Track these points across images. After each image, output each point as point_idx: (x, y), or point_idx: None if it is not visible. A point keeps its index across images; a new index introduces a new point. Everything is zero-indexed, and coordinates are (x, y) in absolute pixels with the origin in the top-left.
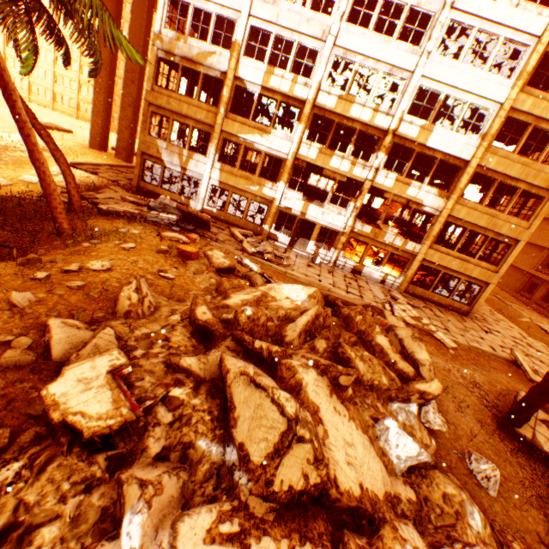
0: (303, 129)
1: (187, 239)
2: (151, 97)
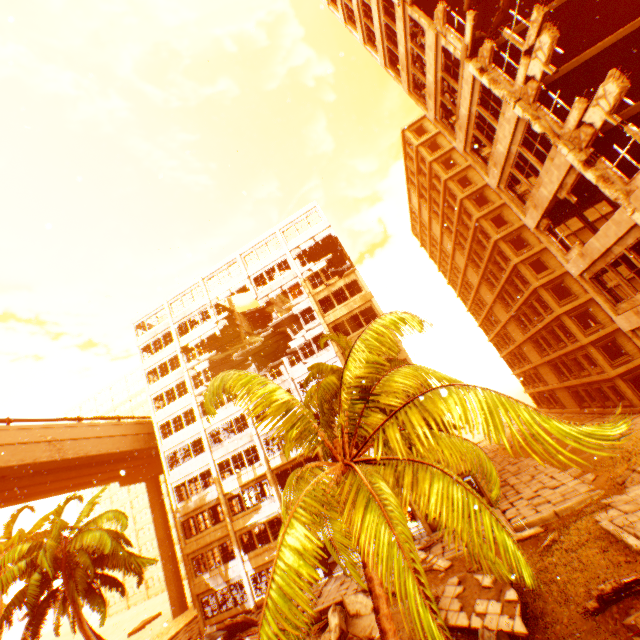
0: (275, 487)
1: None
2: (187, 549)
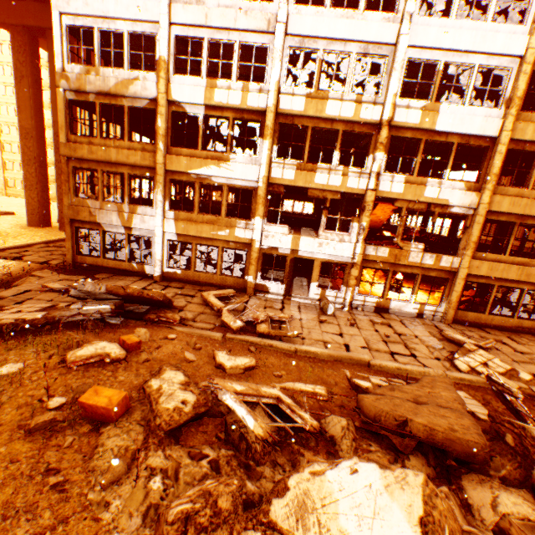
0: (269, 145)
1: (120, 350)
2: (68, 149)
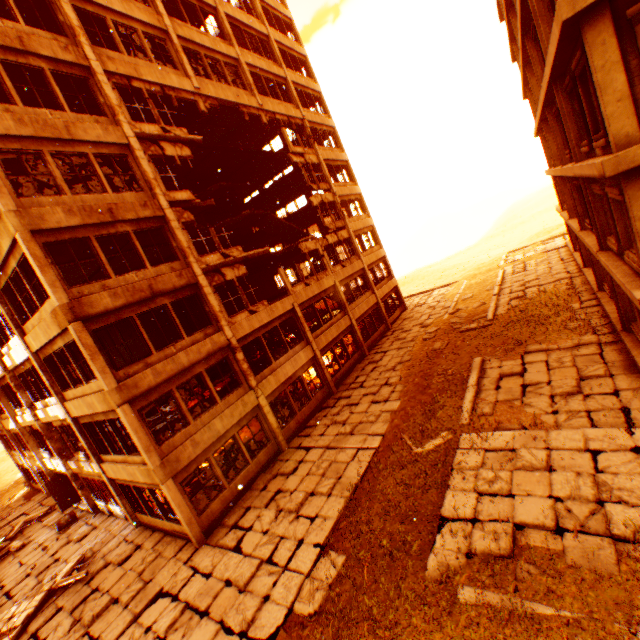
0: (4, 405)
1: None
2: None
